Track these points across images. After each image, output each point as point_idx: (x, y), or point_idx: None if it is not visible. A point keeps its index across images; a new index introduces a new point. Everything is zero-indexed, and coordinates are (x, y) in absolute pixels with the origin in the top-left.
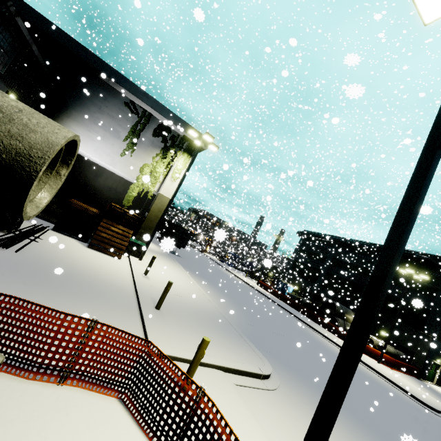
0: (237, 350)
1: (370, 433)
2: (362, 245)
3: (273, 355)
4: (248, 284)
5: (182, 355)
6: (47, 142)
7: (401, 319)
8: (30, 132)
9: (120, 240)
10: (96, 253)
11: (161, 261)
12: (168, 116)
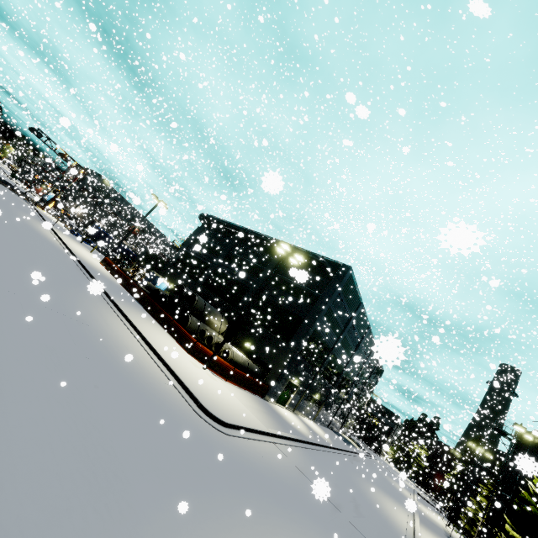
0: None
1: None
2: (264, 238)
3: None
4: (68, 248)
5: None
6: None
7: (273, 329)
8: None
9: None
10: None
11: None
12: None
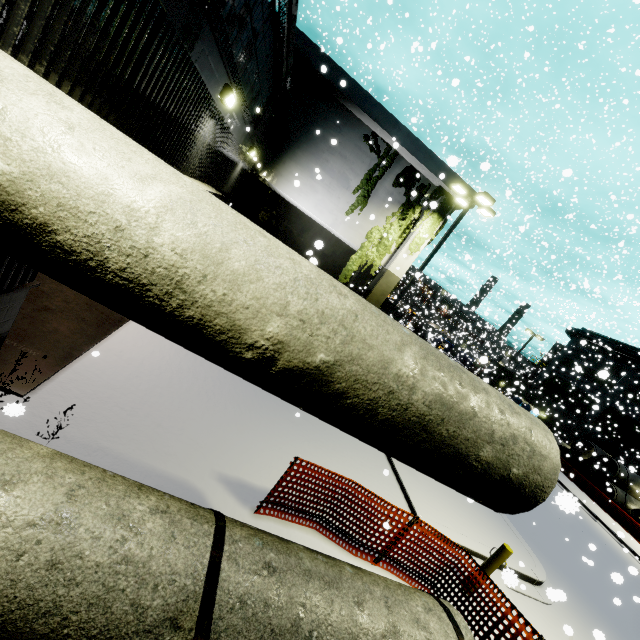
0: (499, 533)
1: None
2: None
3: (533, 541)
4: None
5: (452, 538)
6: (553, 468)
7: None
8: (544, 461)
9: None
10: None
11: None
12: (423, 158)
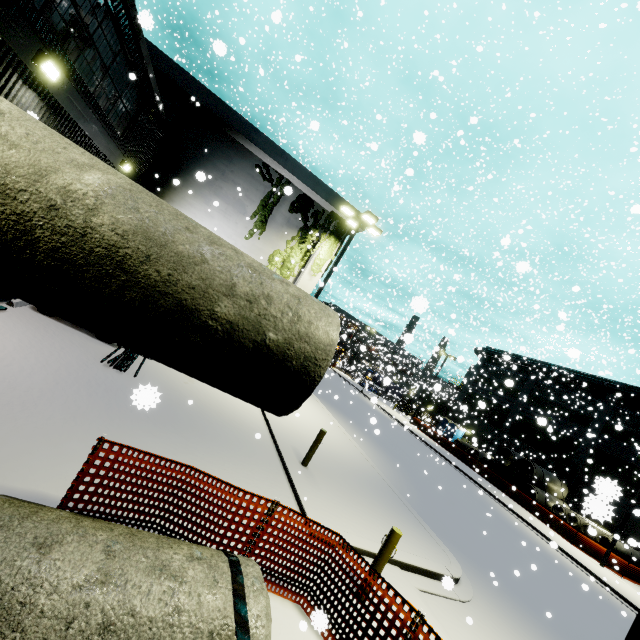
0: (412, 535)
1: None
2: (581, 379)
3: (454, 543)
4: (398, 421)
5: (351, 542)
6: (327, 339)
7: (639, 500)
8: (314, 329)
9: None
10: None
11: None
12: (313, 185)
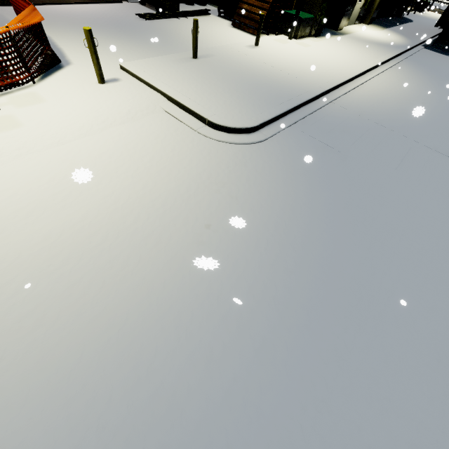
0: (224, 102)
1: (300, 260)
2: None
3: (322, 146)
4: None
5: (136, 73)
6: None
7: None
8: None
9: (260, 10)
10: (233, 30)
11: (344, 46)
12: None
